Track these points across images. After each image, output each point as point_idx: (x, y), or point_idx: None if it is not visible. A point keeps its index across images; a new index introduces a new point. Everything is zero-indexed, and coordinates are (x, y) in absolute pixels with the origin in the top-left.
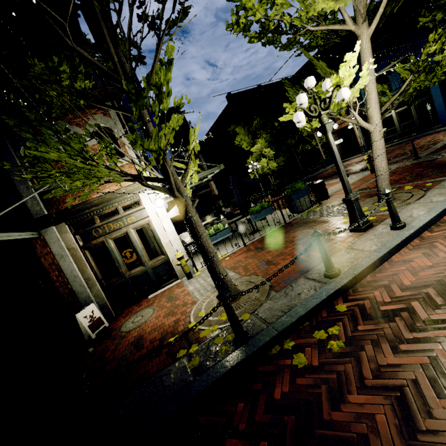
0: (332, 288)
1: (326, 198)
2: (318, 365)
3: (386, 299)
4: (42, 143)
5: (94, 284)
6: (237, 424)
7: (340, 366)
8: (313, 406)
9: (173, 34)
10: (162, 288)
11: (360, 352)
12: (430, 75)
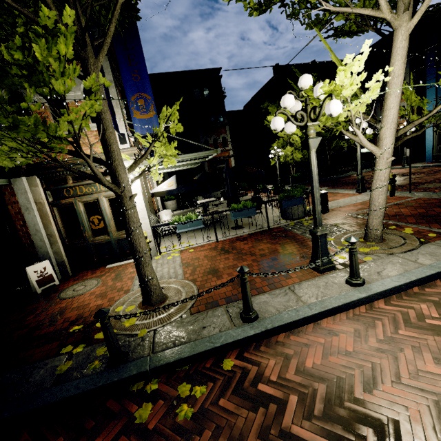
0: (233, 337)
1: (324, 213)
2: (151, 430)
3: (273, 375)
4: None
5: (55, 242)
6: None
7: None
8: None
9: None
10: (122, 261)
11: (195, 437)
12: None
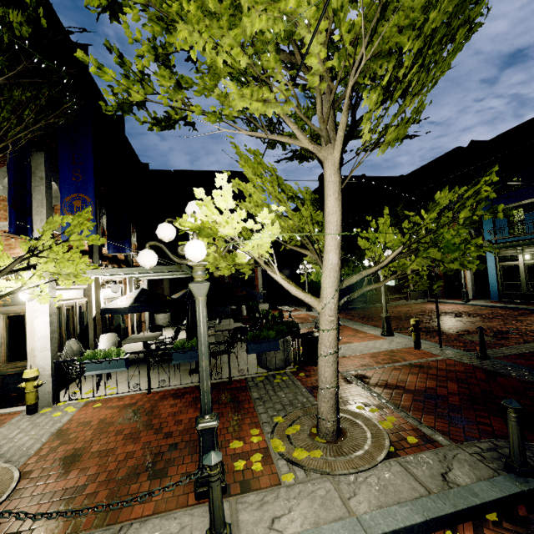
0: None
1: (313, 364)
2: None
3: None
4: None
5: None
6: None
7: None
8: None
9: None
10: (1, 408)
11: None
12: (453, 253)
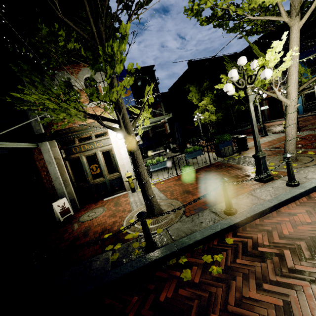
0: (226, 224)
1: (245, 150)
2: (198, 283)
3: (265, 242)
4: (32, 87)
5: (68, 185)
6: (129, 312)
7: (213, 288)
8: (184, 315)
9: (139, 14)
10: (113, 195)
11: (232, 281)
12: None
